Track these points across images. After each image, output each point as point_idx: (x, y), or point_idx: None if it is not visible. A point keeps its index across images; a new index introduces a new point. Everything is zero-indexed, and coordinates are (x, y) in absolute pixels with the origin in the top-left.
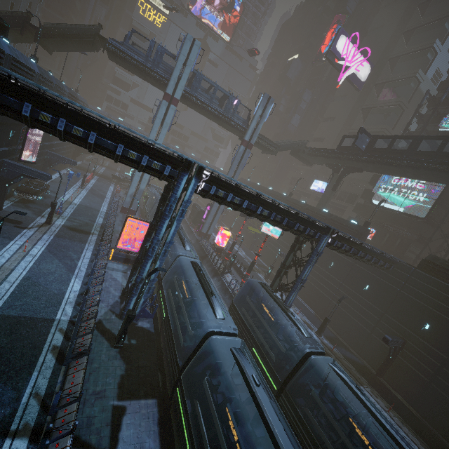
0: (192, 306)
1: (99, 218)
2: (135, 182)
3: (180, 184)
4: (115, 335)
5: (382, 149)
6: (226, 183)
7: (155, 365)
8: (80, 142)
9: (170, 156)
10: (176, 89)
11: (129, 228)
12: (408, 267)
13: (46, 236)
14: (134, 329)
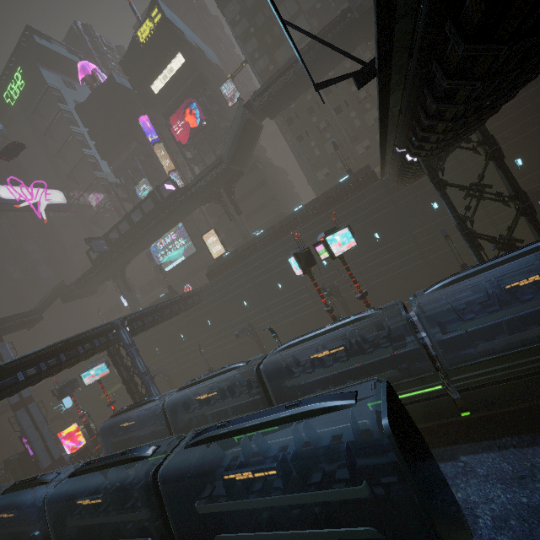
0: (29, 513)
1: None
2: None
3: None
4: None
5: (119, 239)
6: None
7: None
8: None
9: None
10: None
11: None
12: (207, 286)
13: None
14: None
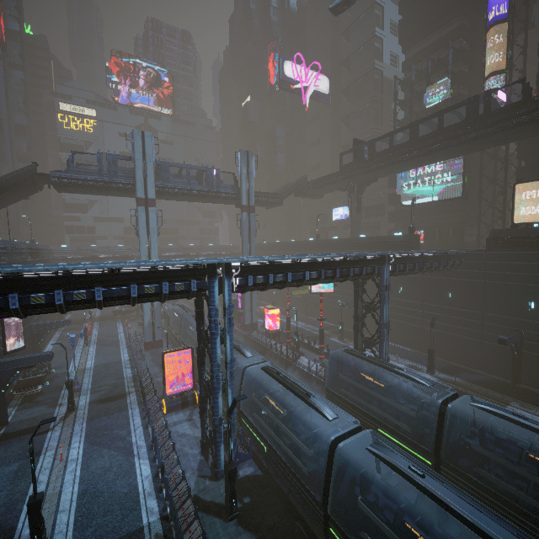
0: (293, 421)
1: (125, 371)
2: (146, 308)
3: (214, 292)
4: (222, 505)
5: (385, 150)
6: (260, 266)
7: (286, 514)
8: (86, 305)
9: (190, 269)
10: (147, 189)
11: (168, 364)
12: (478, 254)
13: (77, 426)
14: (238, 484)
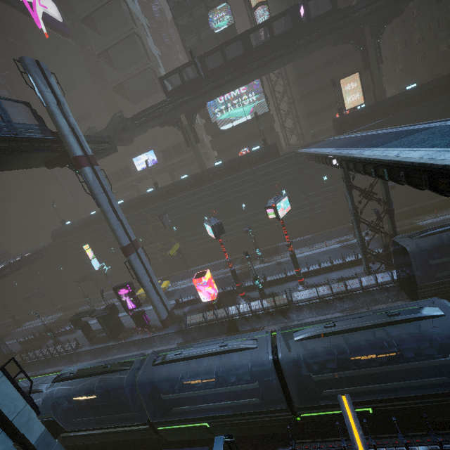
0: None
1: None
2: None
3: None
4: None
5: (221, 66)
6: None
7: None
8: None
9: None
10: None
11: None
12: None
13: None
14: None
